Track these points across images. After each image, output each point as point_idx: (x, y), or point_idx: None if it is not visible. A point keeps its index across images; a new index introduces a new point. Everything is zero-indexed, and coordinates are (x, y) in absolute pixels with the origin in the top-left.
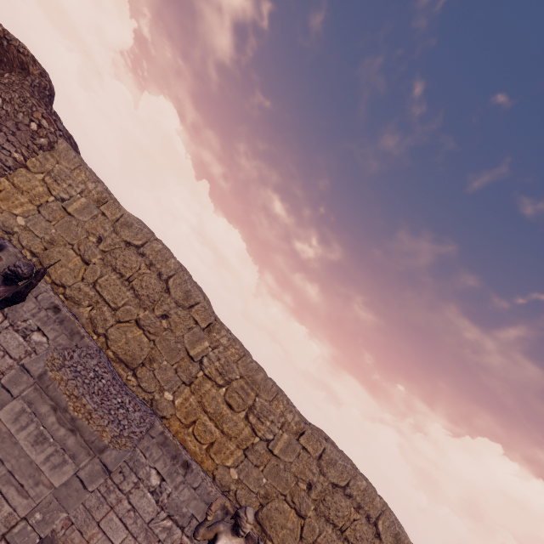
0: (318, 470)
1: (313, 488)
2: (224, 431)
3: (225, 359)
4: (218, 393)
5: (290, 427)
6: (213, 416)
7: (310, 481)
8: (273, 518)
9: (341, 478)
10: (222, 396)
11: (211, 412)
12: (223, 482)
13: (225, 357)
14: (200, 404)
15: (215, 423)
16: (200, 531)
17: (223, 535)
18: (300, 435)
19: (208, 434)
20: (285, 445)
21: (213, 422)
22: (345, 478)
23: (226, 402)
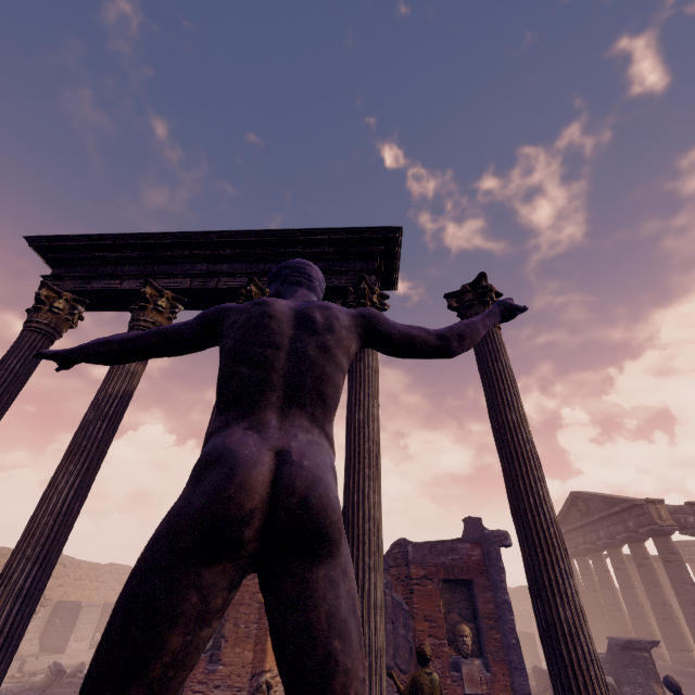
0: None
1: None
2: None
3: None
4: None
5: None
6: None
7: None
8: None
9: None
10: None
11: None
12: None
13: None
14: None
15: None
16: None
17: None
18: None
19: None
20: None
21: None
22: None
23: None
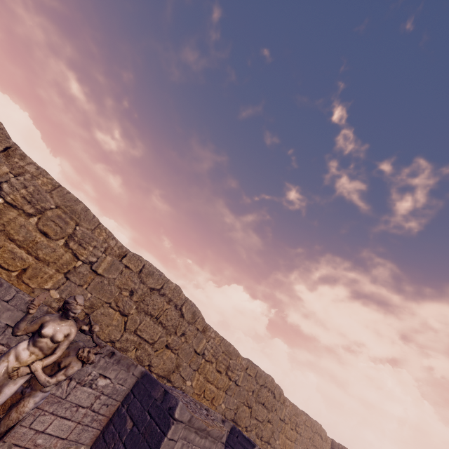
0: (139, 280)
1: (135, 293)
2: (40, 257)
3: (35, 188)
4: (27, 222)
5: (113, 251)
6: (24, 244)
7: (132, 289)
8: (99, 321)
9: (157, 283)
10: (33, 225)
11: (20, 240)
12: (43, 302)
13: (34, 185)
14: (2, 232)
15: (27, 251)
16: (20, 326)
17: (51, 322)
18: (123, 257)
19: (18, 261)
20: (108, 266)
21: (24, 250)
22: (160, 283)
23: (40, 230)
